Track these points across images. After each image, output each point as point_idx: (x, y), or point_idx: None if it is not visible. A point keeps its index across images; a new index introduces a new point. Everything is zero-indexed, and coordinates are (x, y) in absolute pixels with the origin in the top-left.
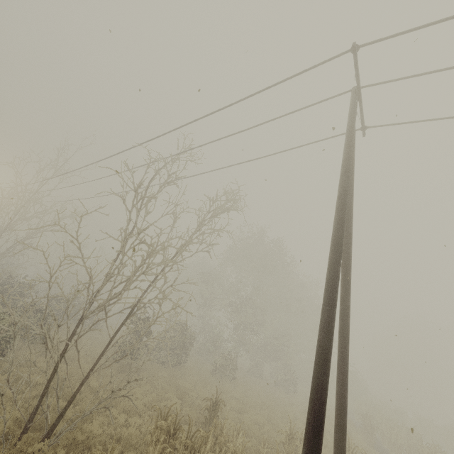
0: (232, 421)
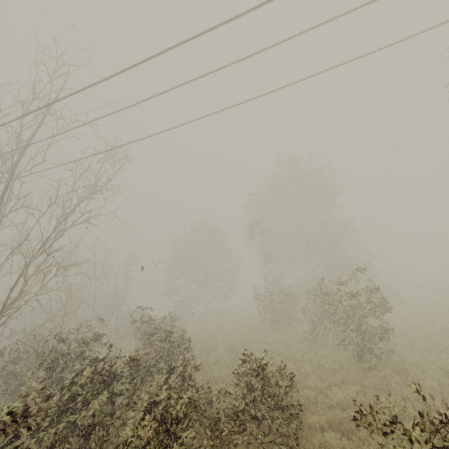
0: None
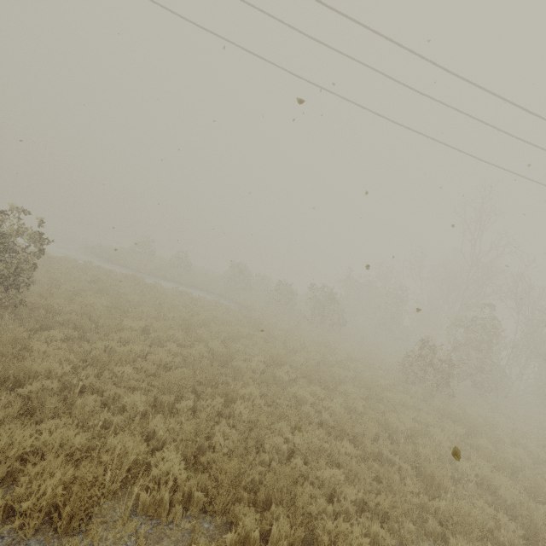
0: None
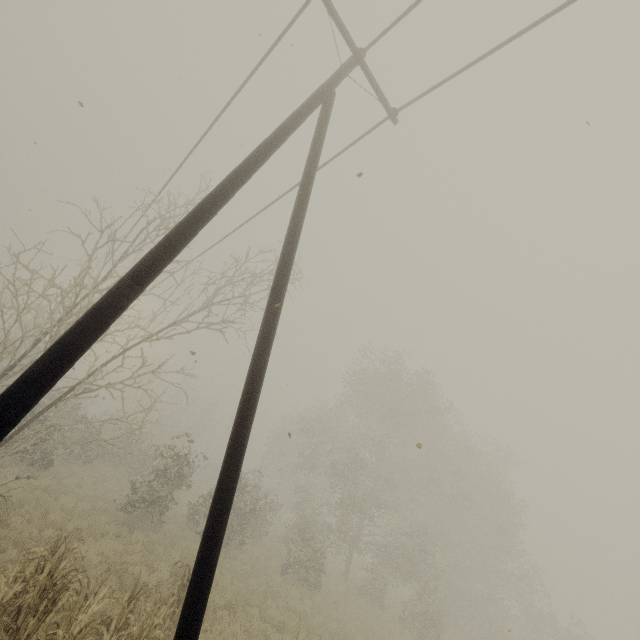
0: (246, 632)
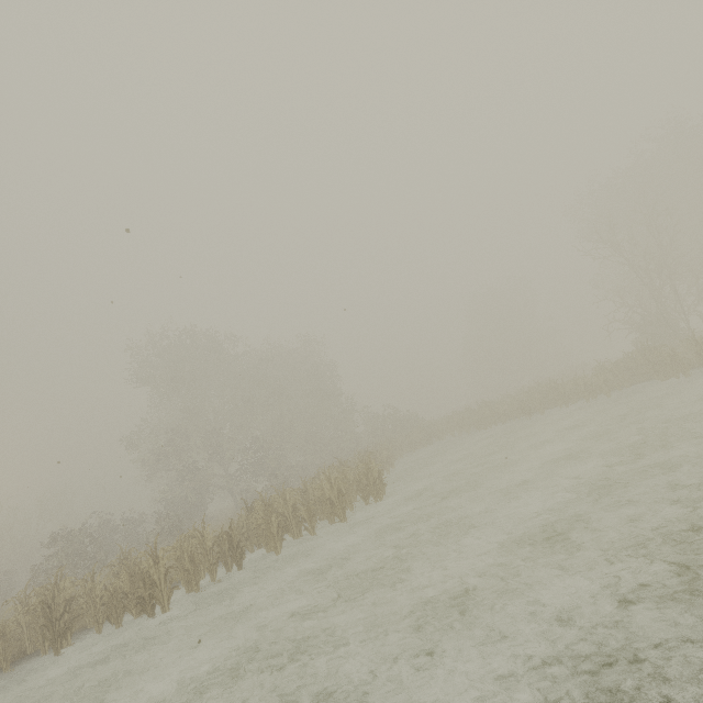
0: None
